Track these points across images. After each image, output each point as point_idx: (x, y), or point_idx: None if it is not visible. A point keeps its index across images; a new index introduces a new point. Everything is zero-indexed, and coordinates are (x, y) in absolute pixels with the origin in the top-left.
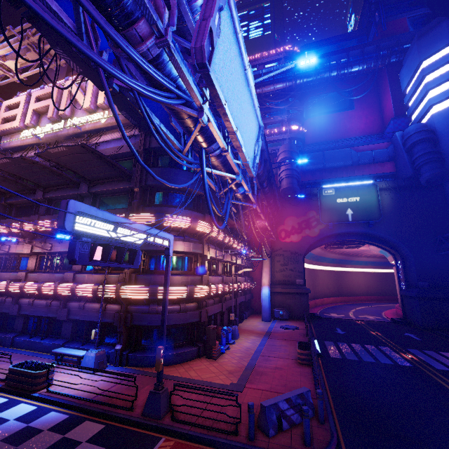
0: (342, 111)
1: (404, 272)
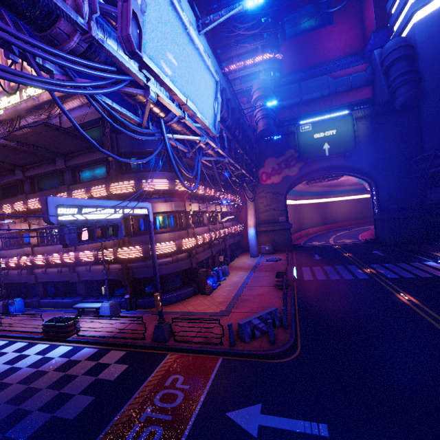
0: (320, 28)
1: (377, 198)
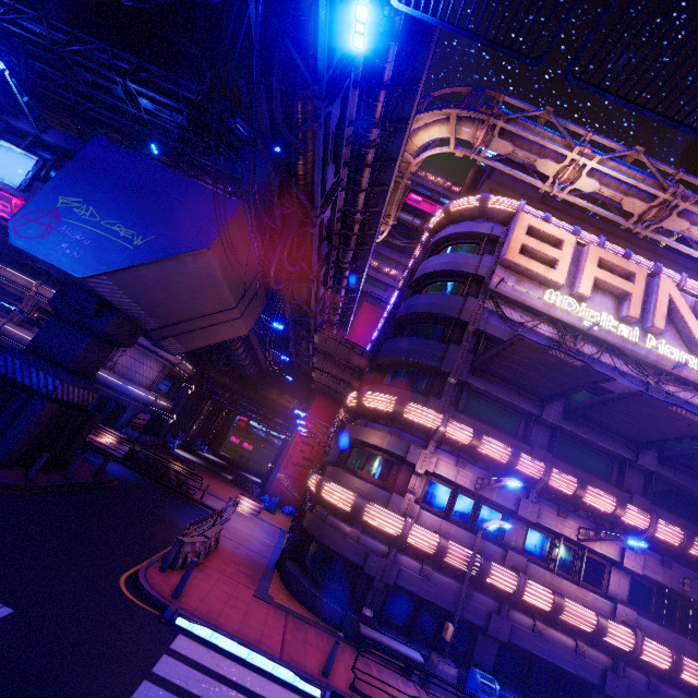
0: None
1: None
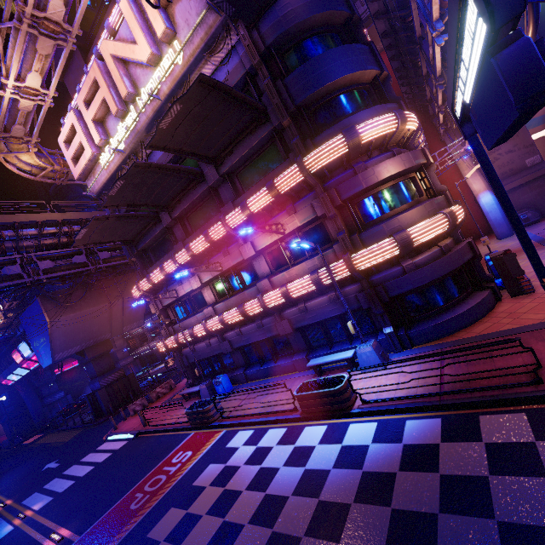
0: None
1: None
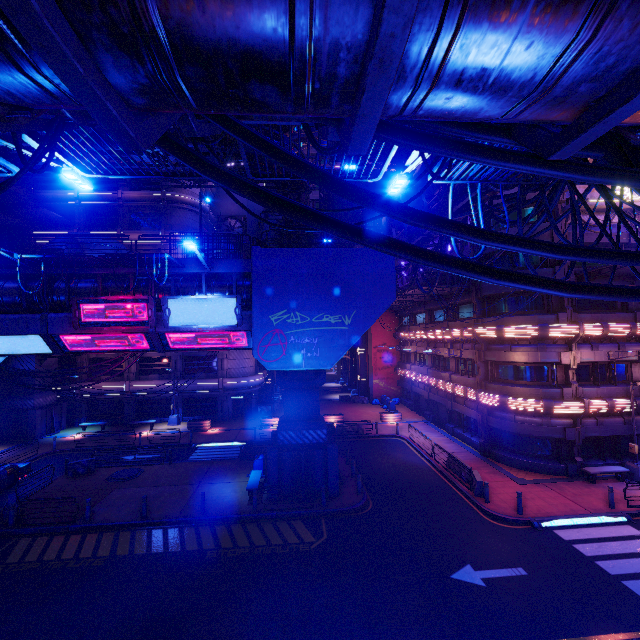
0: None
1: None
